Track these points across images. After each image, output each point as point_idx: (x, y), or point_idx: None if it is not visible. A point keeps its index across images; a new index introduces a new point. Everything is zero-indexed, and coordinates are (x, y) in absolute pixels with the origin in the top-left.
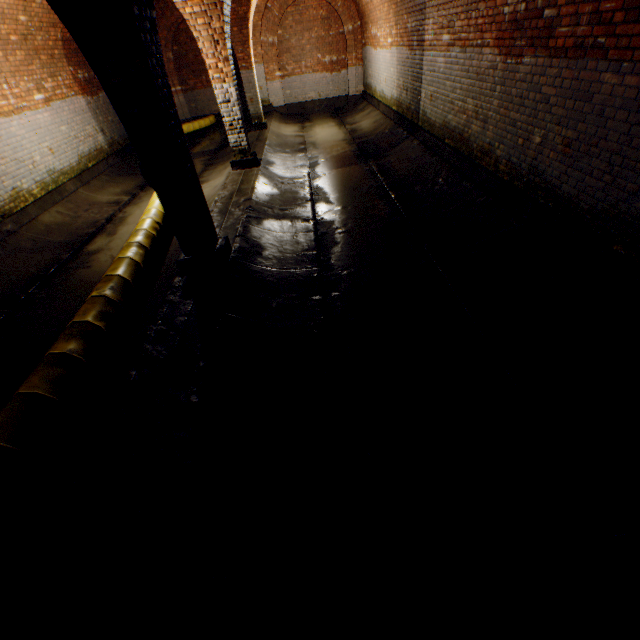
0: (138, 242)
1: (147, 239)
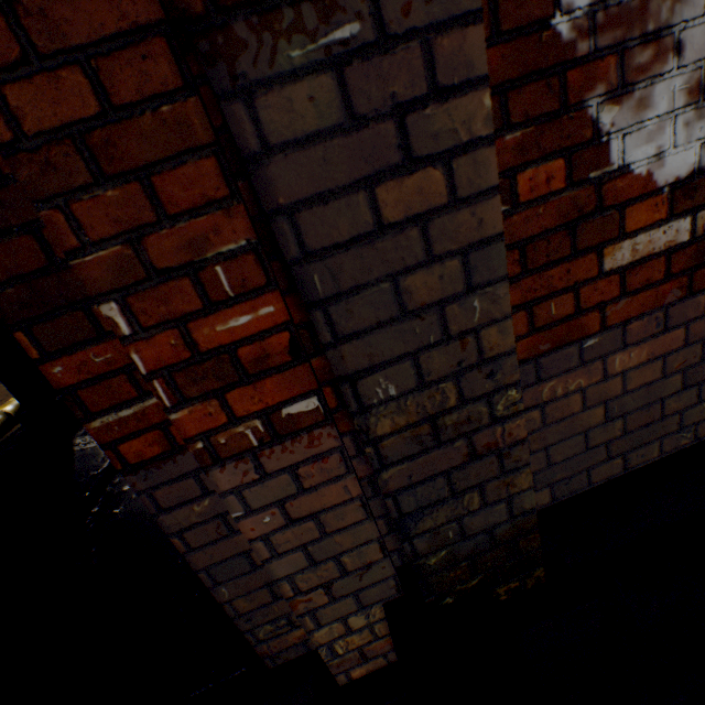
0: (2, 410)
1: (14, 407)
